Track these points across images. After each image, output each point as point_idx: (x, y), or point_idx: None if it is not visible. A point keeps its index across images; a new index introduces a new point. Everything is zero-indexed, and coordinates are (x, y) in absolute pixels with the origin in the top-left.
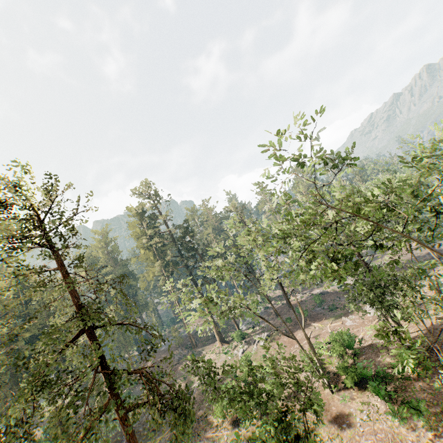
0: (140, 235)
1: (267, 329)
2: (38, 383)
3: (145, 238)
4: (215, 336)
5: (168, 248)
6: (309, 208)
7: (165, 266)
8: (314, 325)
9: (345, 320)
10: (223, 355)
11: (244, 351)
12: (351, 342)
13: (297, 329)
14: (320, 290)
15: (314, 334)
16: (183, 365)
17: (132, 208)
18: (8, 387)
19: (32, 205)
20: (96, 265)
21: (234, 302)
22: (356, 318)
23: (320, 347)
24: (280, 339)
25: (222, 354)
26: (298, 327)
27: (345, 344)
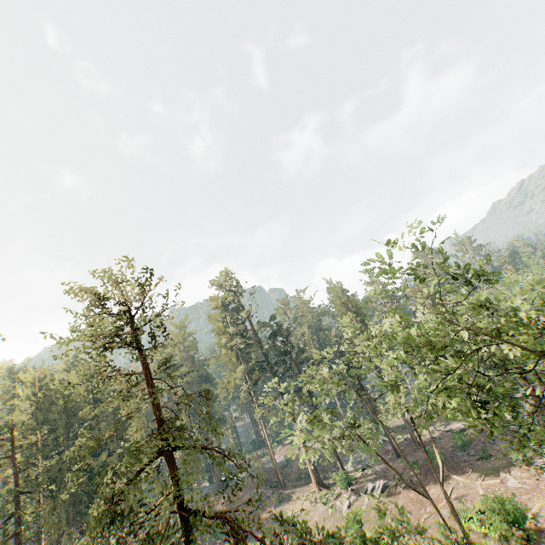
0: (223, 331)
1: (384, 475)
2: (111, 514)
3: (228, 335)
4: (310, 474)
5: (255, 349)
6: (444, 319)
7: (250, 371)
8: (456, 479)
9: (505, 478)
10: (320, 505)
11: (352, 505)
12: (519, 516)
13: (429, 481)
14: (462, 424)
15: (456, 494)
16: (266, 511)
17: (216, 299)
18: (64, 508)
19: (124, 300)
20: (178, 370)
21: (341, 434)
22: (523, 476)
23: (468, 517)
24: (404, 494)
25: (319, 503)
26: (431, 478)
27: (509, 518)
